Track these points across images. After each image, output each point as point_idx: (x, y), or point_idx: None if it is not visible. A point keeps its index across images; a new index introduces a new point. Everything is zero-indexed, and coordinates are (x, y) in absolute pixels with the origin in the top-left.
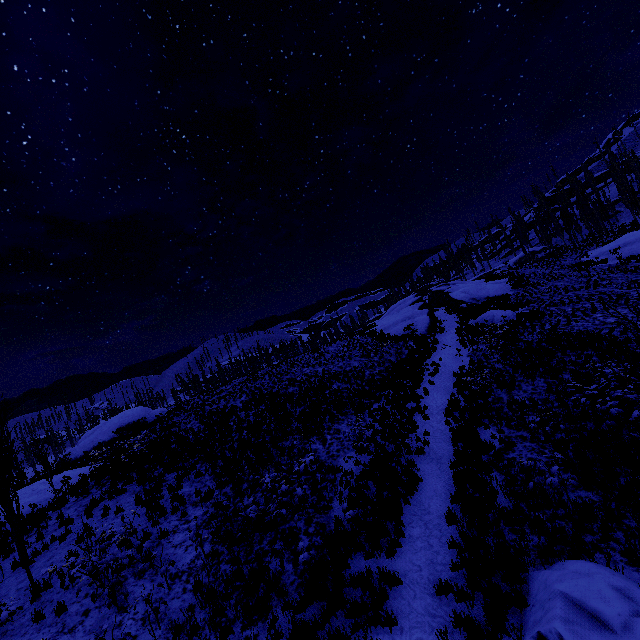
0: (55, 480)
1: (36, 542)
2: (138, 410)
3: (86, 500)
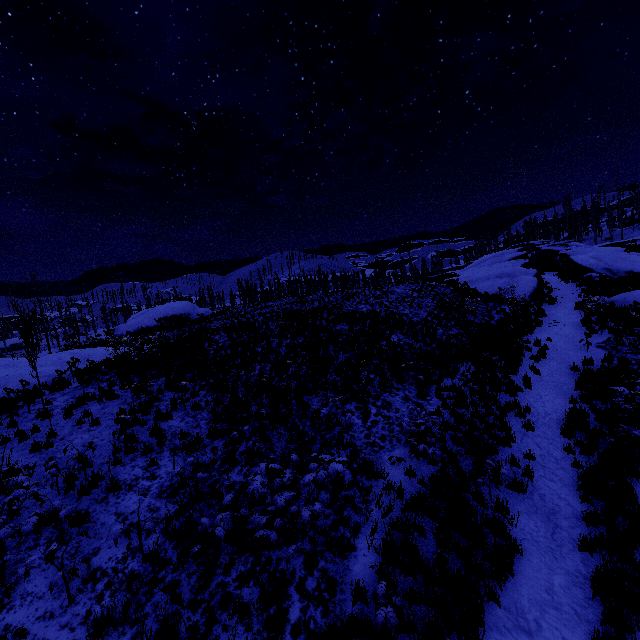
0: (85, 354)
1: (7, 428)
2: (184, 304)
3: (82, 391)
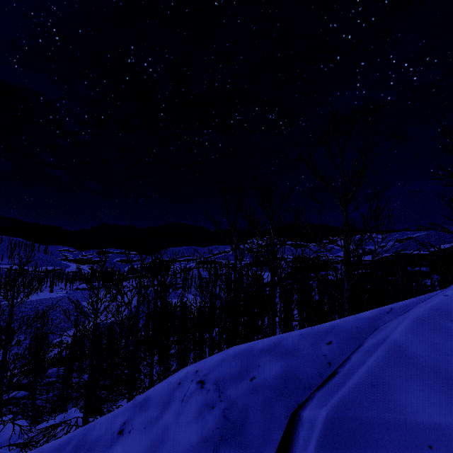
0: None
1: None
2: None
3: None
